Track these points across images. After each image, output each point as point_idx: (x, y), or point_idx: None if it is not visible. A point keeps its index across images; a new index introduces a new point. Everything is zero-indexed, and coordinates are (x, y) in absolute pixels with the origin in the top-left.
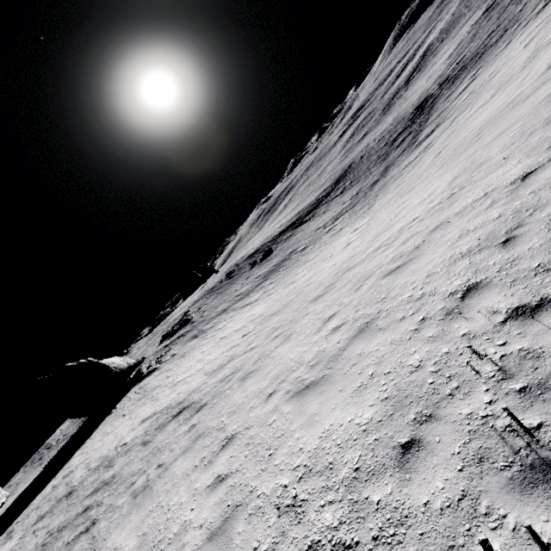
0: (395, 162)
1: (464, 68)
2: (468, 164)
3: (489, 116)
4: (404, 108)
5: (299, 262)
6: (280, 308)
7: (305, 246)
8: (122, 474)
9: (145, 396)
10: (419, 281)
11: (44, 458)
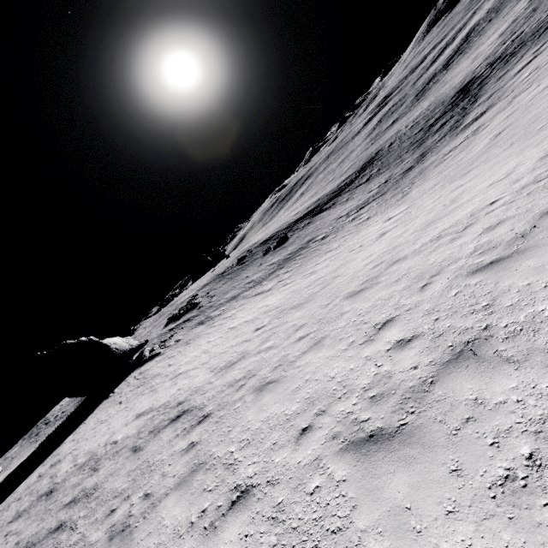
0: (434, 148)
1: (522, 44)
2: None
3: None
4: (443, 92)
5: (318, 251)
6: (300, 301)
7: (325, 235)
8: (104, 489)
9: (144, 384)
10: None
11: (40, 434)
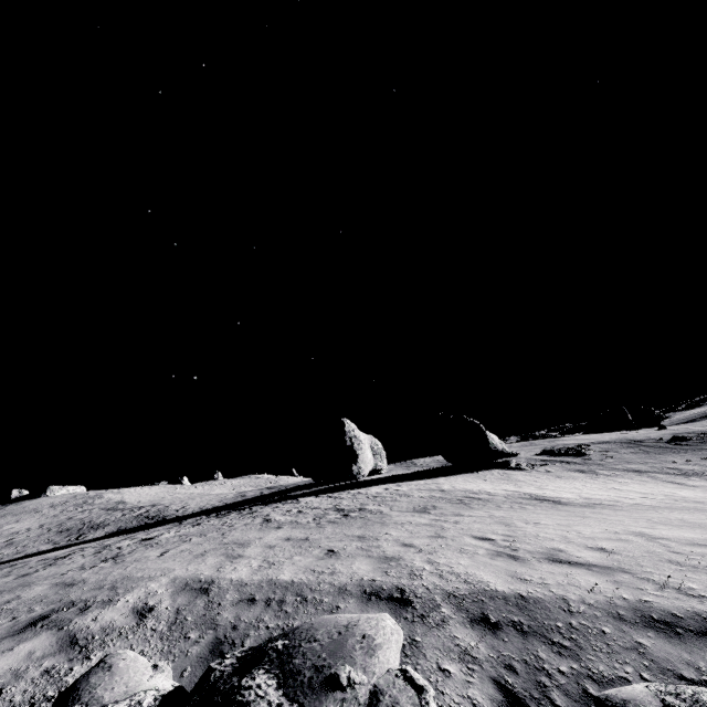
0: None
1: None
2: None
3: None
4: None
5: None
6: None
7: None
8: (487, 500)
9: (507, 480)
10: None
11: (411, 467)
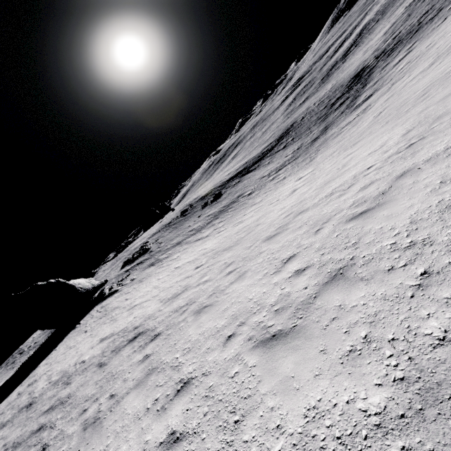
0: (334, 122)
1: (400, 42)
2: (422, 118)
3: (432, 79)
4: (342, 77)
5: (246, 204)
6: (231, 245)
7: (251, 191)
8: (77, 396)
9: (105, 315)
10: (401, 228)
11: (16, 362)
